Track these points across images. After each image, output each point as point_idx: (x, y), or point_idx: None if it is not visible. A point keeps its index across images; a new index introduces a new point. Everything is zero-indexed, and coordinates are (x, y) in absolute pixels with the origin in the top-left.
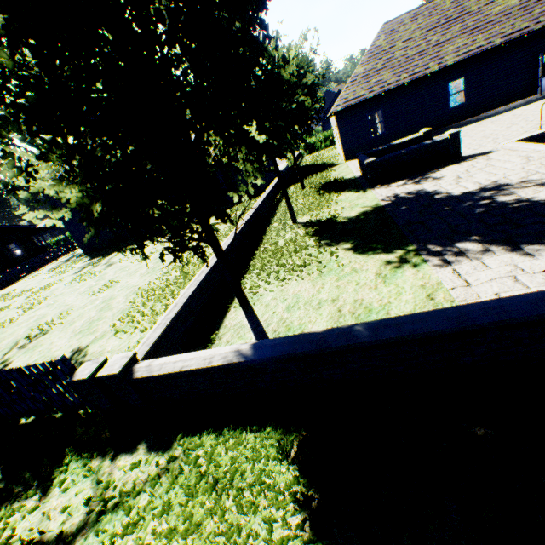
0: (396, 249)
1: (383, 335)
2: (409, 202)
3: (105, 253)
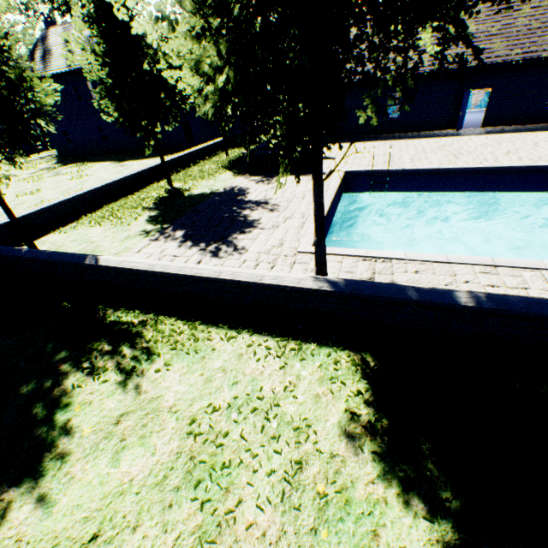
0: (160, 225)
1: (27, 255)
2: (226, 195)
3: (69, 162)
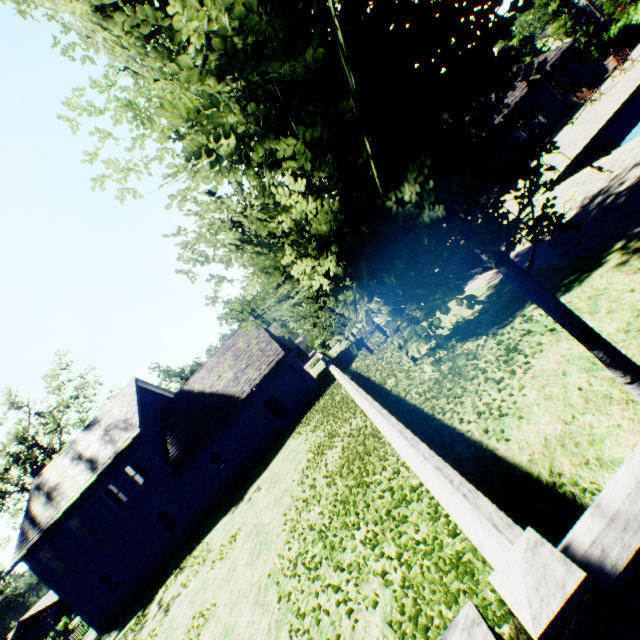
0: (602, 260)
1: None
2: (524, 259)
3: (141, 603)
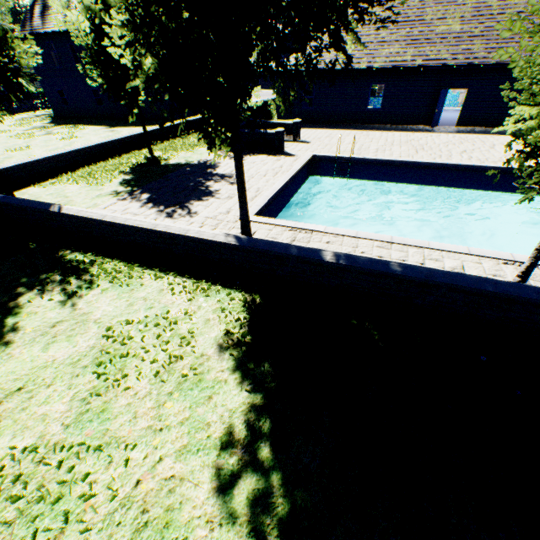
0: (131, 187)
1: (2, 200)
2: (198, 167)
3: (62, 122)
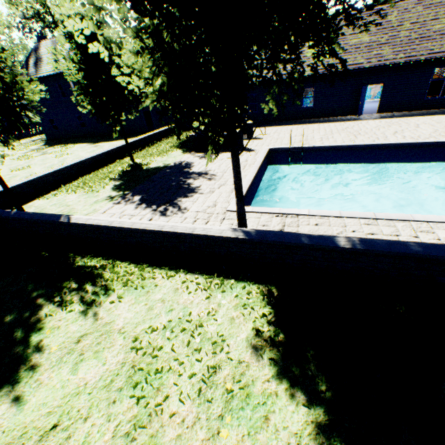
0: (122, 191)
1: (16, 216)
2: (176, 168)
3: (54, 143)
